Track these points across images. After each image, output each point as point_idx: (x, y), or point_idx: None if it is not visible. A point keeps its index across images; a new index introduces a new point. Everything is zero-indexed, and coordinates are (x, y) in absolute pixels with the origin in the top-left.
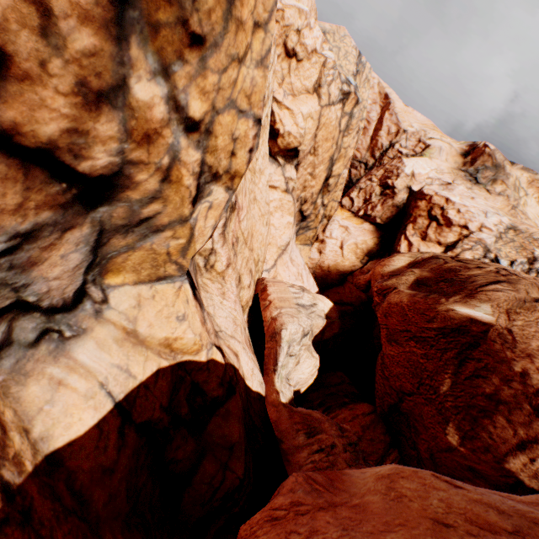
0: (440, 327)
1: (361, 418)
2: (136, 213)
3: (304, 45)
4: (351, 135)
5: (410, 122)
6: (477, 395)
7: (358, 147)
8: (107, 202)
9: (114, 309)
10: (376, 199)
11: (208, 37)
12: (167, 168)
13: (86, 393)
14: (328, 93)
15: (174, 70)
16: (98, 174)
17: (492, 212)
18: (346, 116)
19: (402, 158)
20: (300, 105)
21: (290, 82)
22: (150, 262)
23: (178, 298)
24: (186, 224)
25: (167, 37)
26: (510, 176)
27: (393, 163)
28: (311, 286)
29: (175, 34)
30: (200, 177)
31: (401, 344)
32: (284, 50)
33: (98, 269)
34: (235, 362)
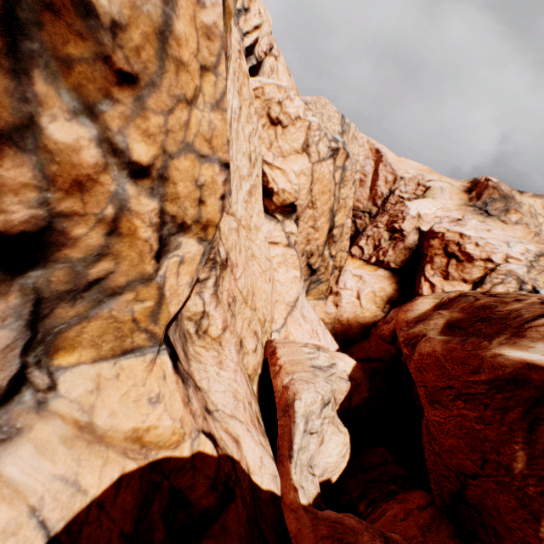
0: (491, 378)
1: (417, 513)
2: (81, 275)
3: (287, 114)
4: (347, 186)
5: (405, 169)
6: None
7: (359, 199)
8: (40, 264)
9: (64, 397)
10: (385, 244)
11: (141, 76)
12: (113, 220)
13: (5, 527)
14: (316, 151)
15: (102, 109)
16: (19, 231)
17: (514, 241)
18: (339, 169)
19: (404, 202)
20: (291, 164)
21: (279, 145)
22: (113, 332)
23: (150, 374)
24: (151, 283)
25: (85, 73)
26: (523, 204)
27: (396, 208)
28: (329, 343)
29: (96, 70)
30: (161, 228)
31: (446, 405)
32: (268, 120)
33: (42, 347)
34: (234, 452)
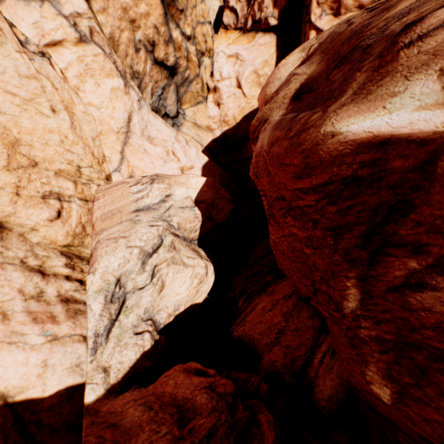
0: (321, 182)
1: (282, 303)
2: None
3: None
4: None
5: None
6: (421, 325)
7: None
8: None
9: None
10: None
11: None
12: None
13: None
14: None
15: None
16: None
17: None
18: None
19: None
20: None
21: None
22: None
23: None
24: None
25: None
26: None
27: None
28: (194, 160)
29: None
30: None
31: (279, 222)
32: None
33: None
34: None
